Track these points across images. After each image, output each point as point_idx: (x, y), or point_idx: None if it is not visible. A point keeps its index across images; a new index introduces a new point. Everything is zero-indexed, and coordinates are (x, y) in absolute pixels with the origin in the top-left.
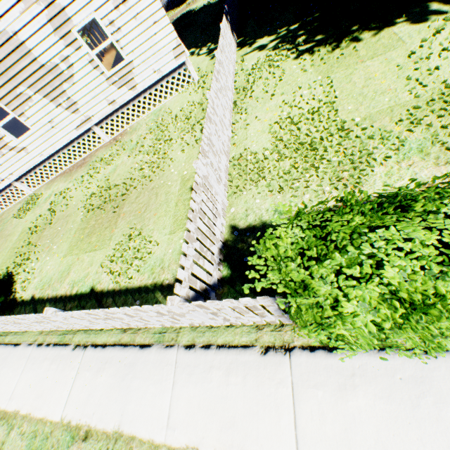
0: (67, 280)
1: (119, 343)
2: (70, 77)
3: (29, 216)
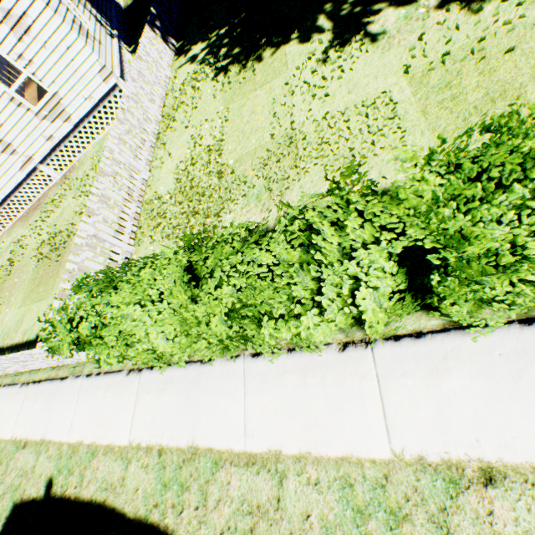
0: (21, 330)
1: (49, 378)
2: None
3: None
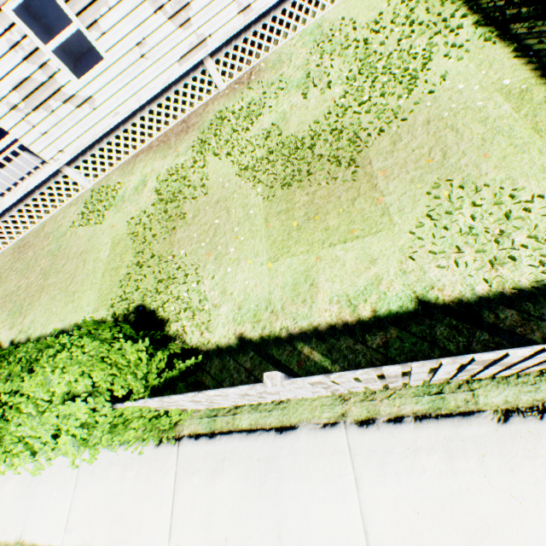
0: (322, 297)
1: None
2: None
3: (113, 218)
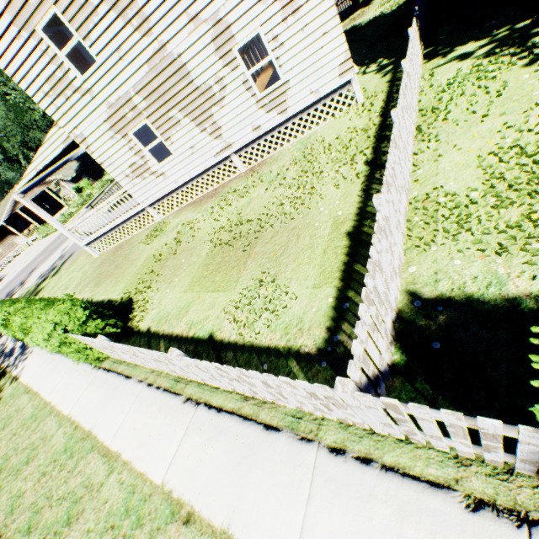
0: (185, 319)
1: (238, 412)
2: (220, 100)
3: (155, 243)
